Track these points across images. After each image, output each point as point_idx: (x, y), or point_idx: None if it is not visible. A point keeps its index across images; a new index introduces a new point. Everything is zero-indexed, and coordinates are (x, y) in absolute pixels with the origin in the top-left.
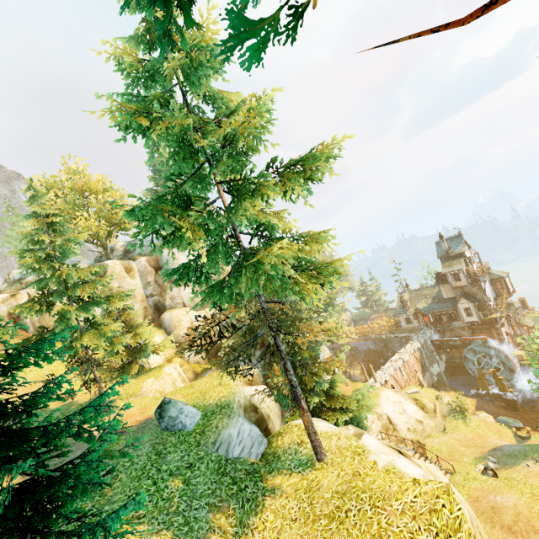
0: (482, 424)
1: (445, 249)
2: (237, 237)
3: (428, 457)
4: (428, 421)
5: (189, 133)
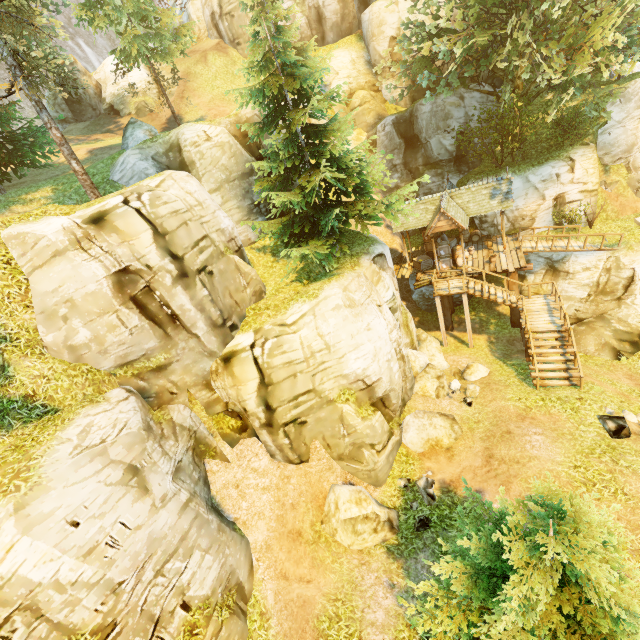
0: None
1: None
2: None
3: (568, 348)
4: None
5: None
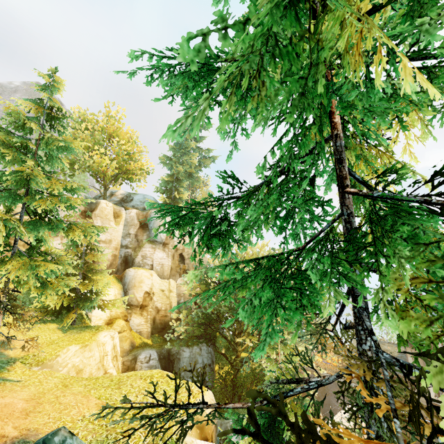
0: None
1: None
2: (344, 175)
3: None
4: None
5: None
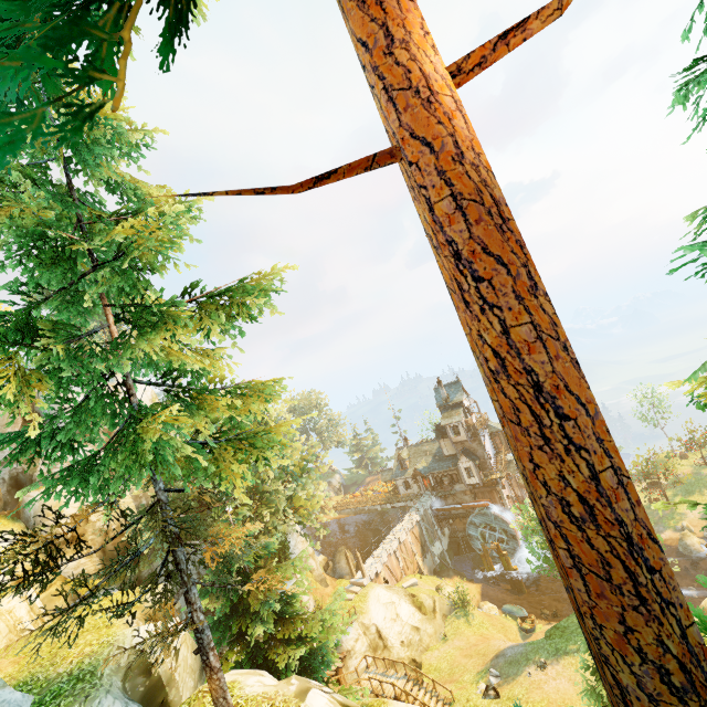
0: (487, 620)
1: (444, 397)
2: (129, 387)
3: (423, 685)
4: (426, 626)
5: (57, 230)
